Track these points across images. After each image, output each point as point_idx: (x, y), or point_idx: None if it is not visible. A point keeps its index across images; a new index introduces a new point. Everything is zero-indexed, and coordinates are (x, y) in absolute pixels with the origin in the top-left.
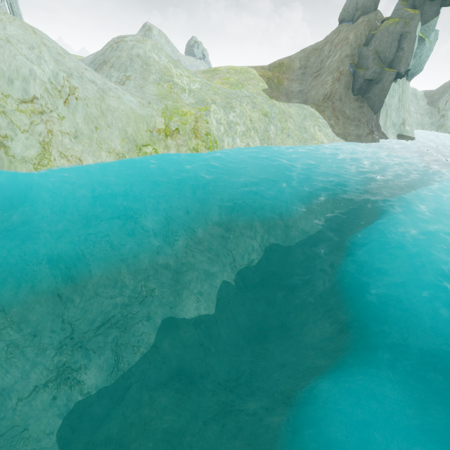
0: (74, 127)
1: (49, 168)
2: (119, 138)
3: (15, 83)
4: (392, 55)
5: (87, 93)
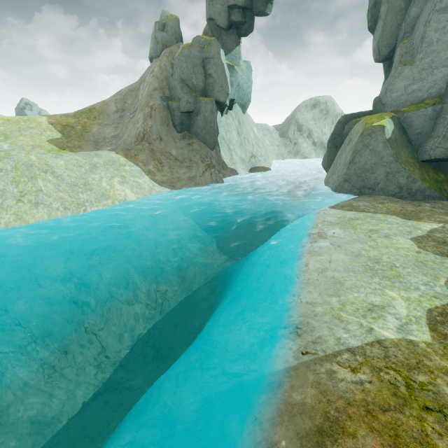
0: None
1: None
2: None
3: None
4: (202, 83)
5: None
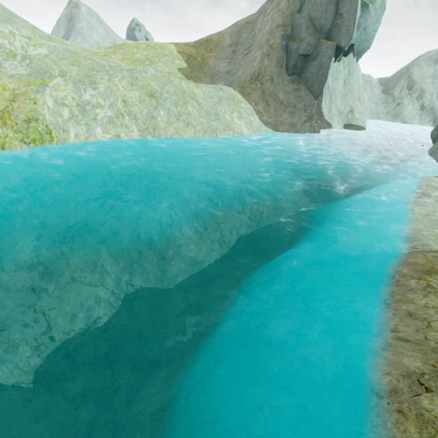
0: None
1: None
2: None
3: None
4: (330, 23)
5: None
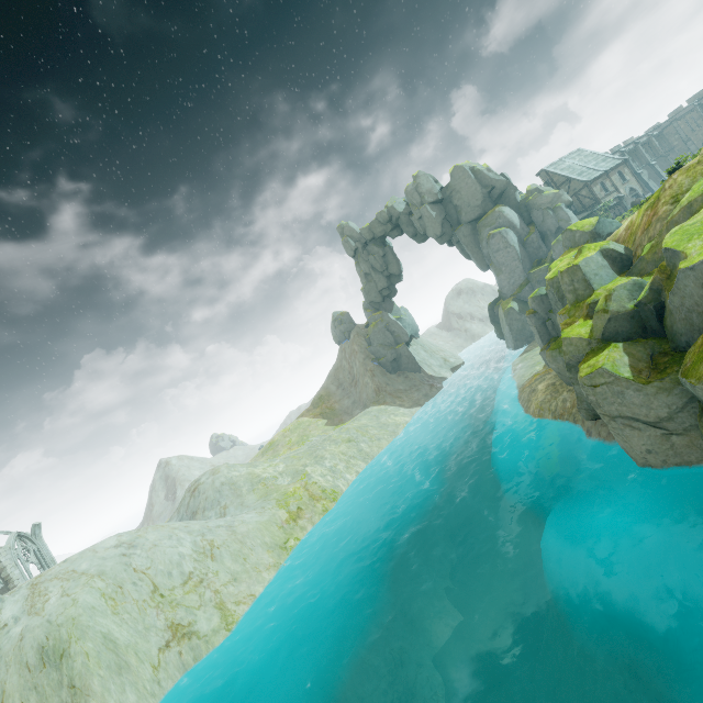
0: (228, 573)
1: (237, 621)
2: (265, 552)
3: (173, 573)
4: (392, 338)
5: (222, 537)
